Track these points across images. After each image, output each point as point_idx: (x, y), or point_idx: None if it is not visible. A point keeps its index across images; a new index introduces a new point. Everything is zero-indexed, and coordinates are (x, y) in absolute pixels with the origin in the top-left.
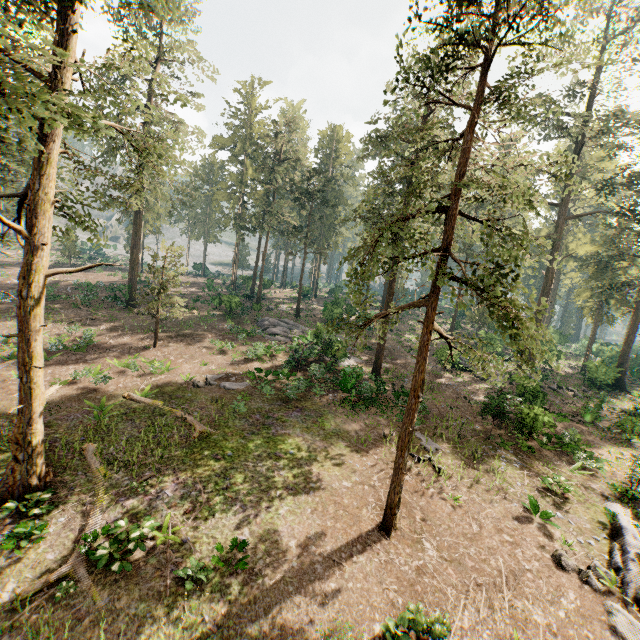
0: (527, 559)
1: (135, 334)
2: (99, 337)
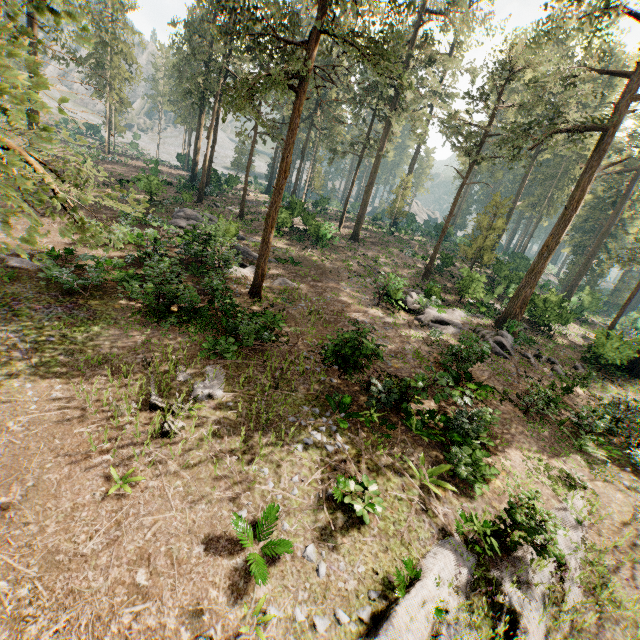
0: (128, 635)
1: None
2: None
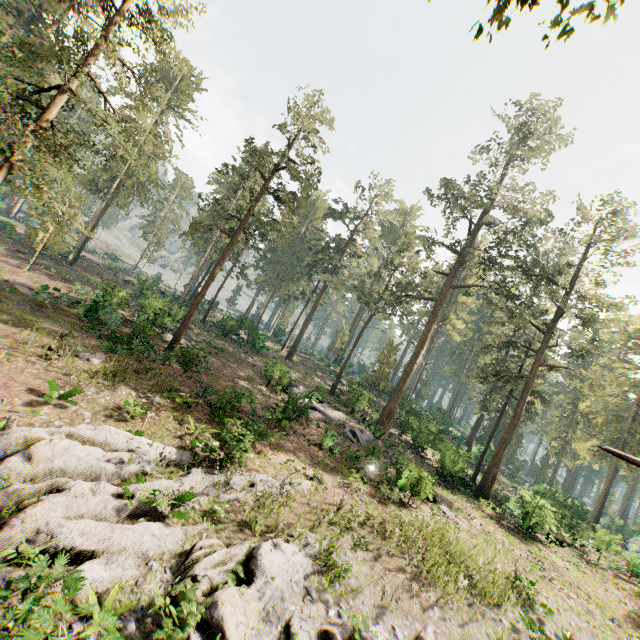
0: None
1: (33, 265)
2: (1, 254)
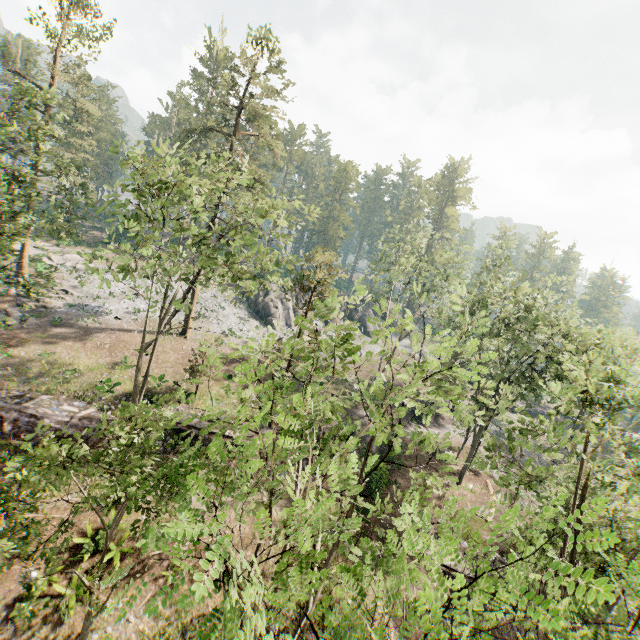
0: None
1: None
2: None
